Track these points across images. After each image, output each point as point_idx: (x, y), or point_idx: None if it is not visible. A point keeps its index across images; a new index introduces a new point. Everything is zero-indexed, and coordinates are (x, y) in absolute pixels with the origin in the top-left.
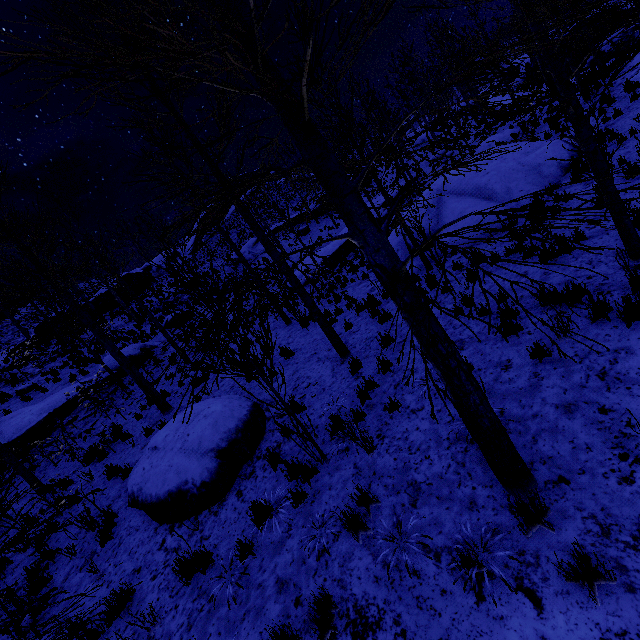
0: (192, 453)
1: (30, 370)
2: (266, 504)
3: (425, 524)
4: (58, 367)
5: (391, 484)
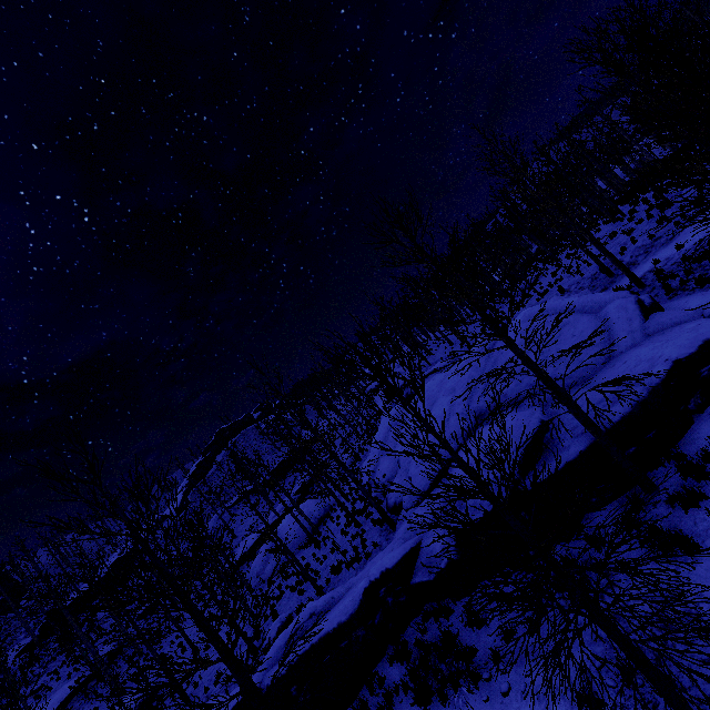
0: None
1: (37, 671)
2: None
3: None
4: (58, 666)
5: None
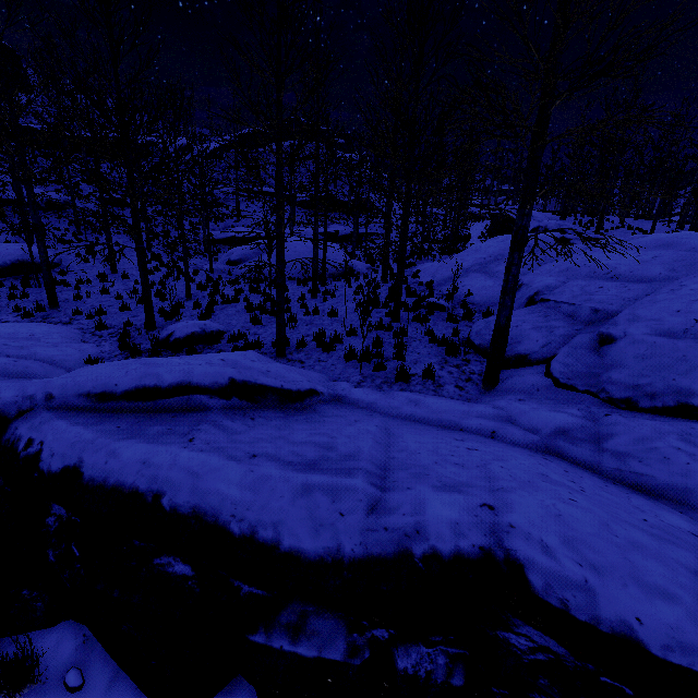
0: (2, 256)
1: None
2: (4, 283)
3: (27, 305)
4: (4, 170)
5: (39, 298)
